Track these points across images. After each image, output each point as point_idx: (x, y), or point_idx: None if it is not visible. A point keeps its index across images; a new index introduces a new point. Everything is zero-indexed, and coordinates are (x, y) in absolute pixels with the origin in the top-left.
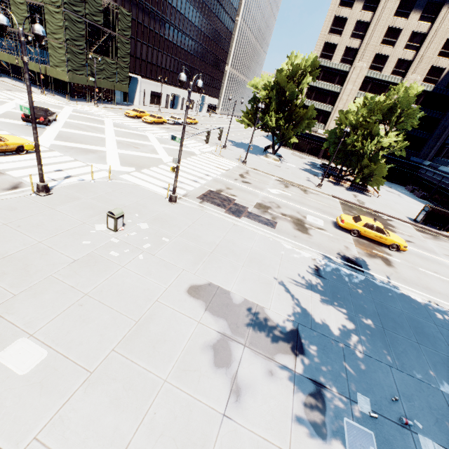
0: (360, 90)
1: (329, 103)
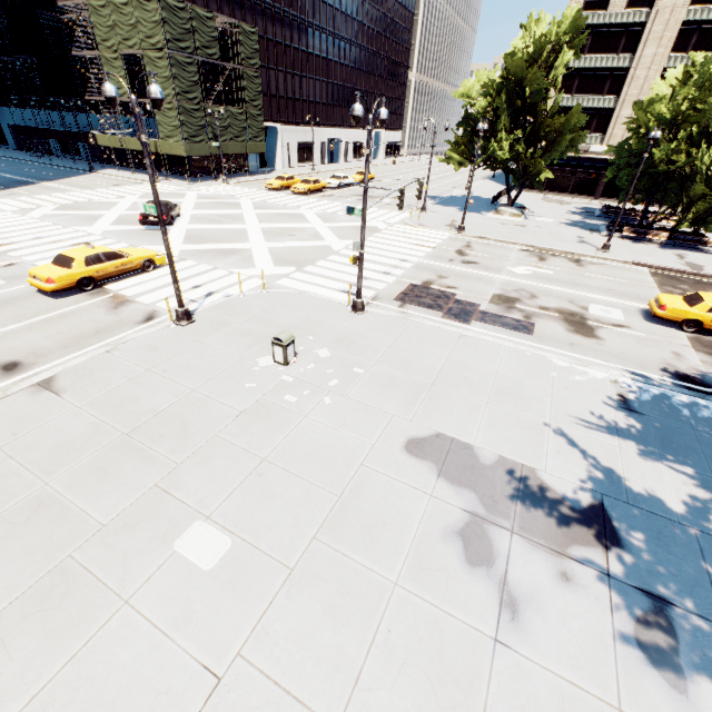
0: (673, 52)
1: (609, 92)
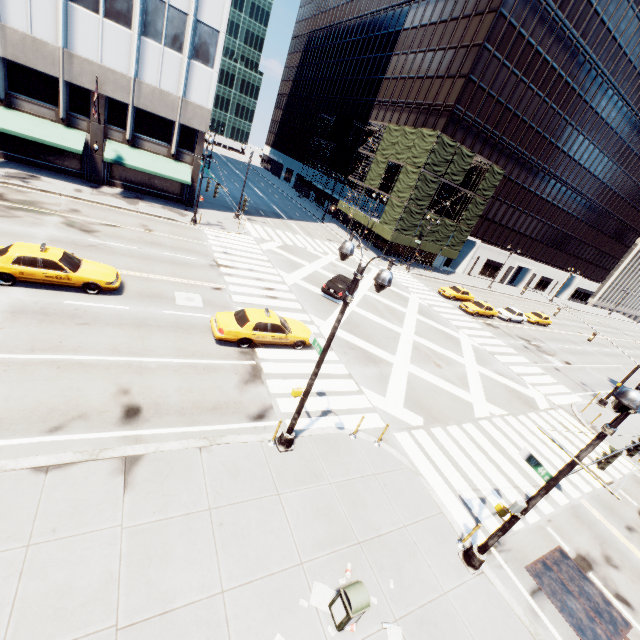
0: None
1: None
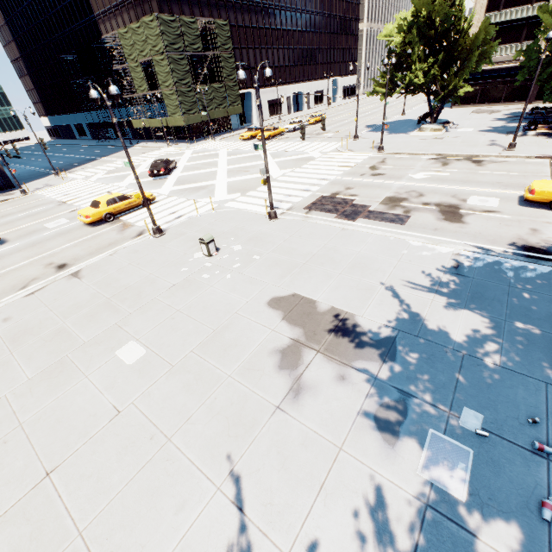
0: None
1: None
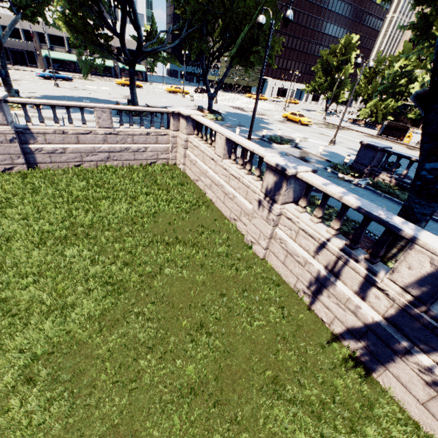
0: None
1: None
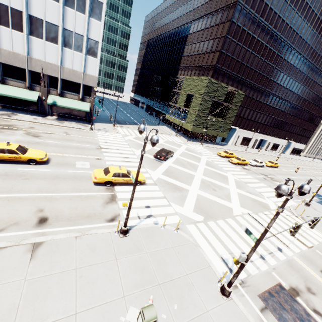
0: None
1: None
